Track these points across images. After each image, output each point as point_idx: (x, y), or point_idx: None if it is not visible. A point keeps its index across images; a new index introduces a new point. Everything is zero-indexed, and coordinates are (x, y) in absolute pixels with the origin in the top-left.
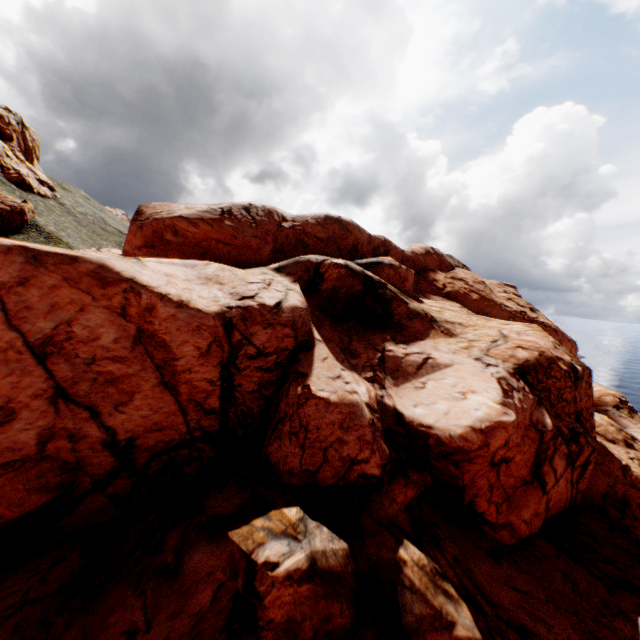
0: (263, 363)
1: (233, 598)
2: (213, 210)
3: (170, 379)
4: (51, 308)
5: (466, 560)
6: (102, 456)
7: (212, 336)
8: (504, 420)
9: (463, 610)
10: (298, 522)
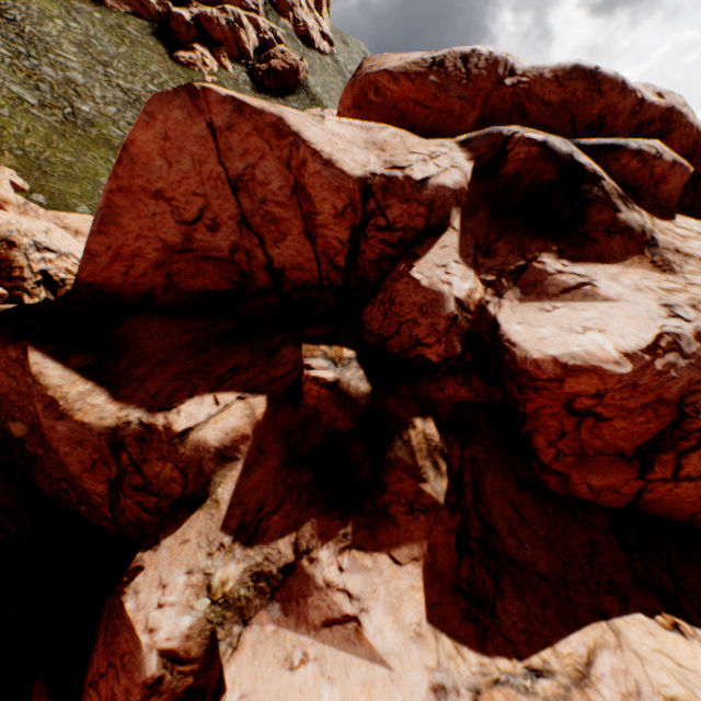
0: (388, 237)
1: (293, 382)
2: (422, 61)
3: (311, 231)
4: (244, 153)
5: (486, 468)
6: (264, 275)
7: (349, 200)
8: (606, 368)
9: (441, 481)
10: (346, 359)
